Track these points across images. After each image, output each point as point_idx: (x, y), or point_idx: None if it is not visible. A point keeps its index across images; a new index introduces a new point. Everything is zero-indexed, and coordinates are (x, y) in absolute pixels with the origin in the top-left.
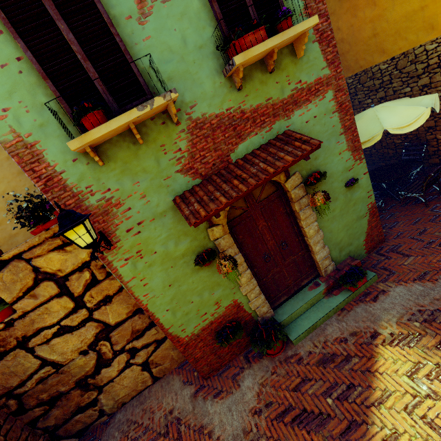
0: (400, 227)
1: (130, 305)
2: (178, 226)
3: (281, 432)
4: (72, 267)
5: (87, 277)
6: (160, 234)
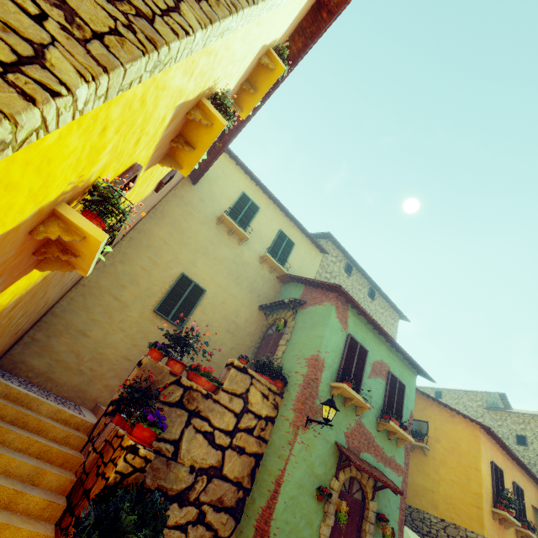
0: None
1: (242, 473)
2: (327, 456)
3: None
4: (255, 410)
5: (252, 423)
6: (319, 450)
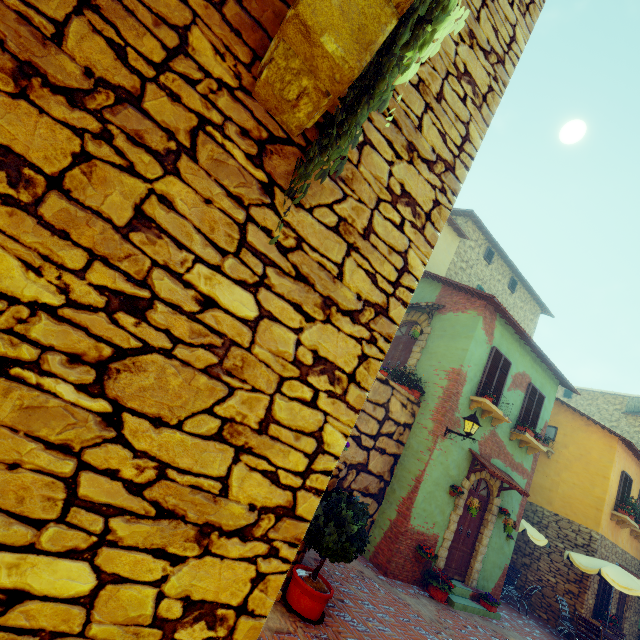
0: (504, 609)
1: (383, 469)
2: (461, 461)
3: (466, 637)
4: (395, 417)
5: (392, 429)
6: (455, 455)
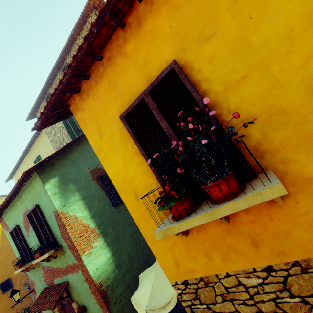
0: None
1: None
2: None
3: None
4: None
5: None
6: None
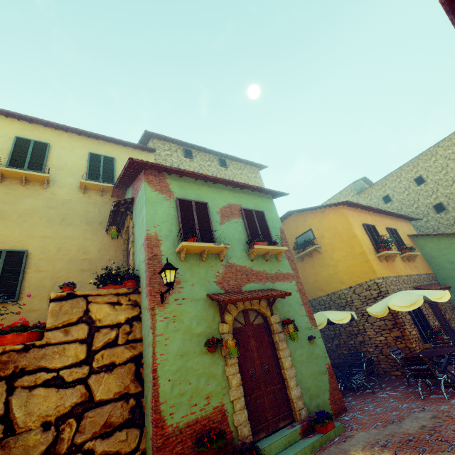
0: (357, 403)
1: (123, 385)
2: (203, 312)
3: None
4: (108, 322)
5: (112, 336)
6: (192, 312)
